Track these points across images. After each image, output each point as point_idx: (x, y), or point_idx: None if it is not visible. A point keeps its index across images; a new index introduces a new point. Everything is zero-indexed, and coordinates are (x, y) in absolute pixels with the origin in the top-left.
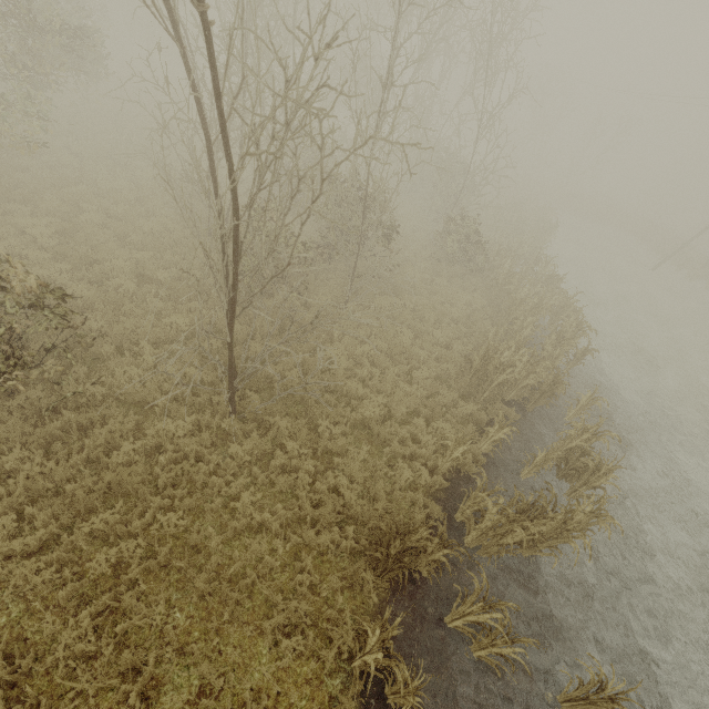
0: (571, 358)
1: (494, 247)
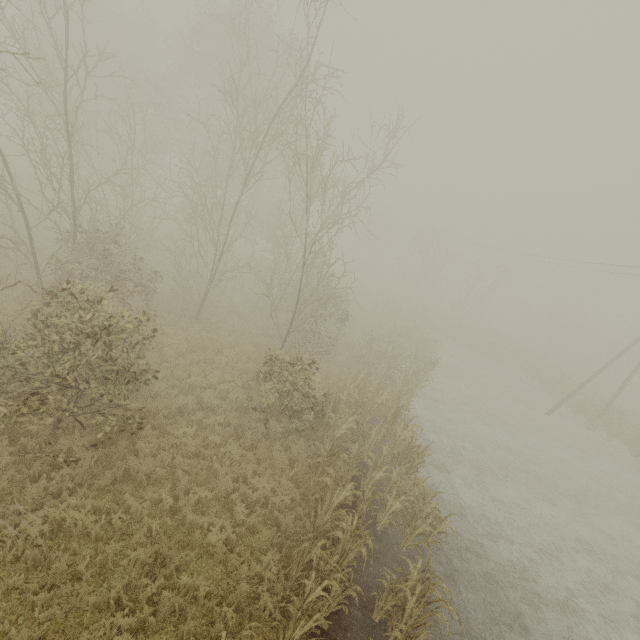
0: (430, 632)
1: (346, 390)
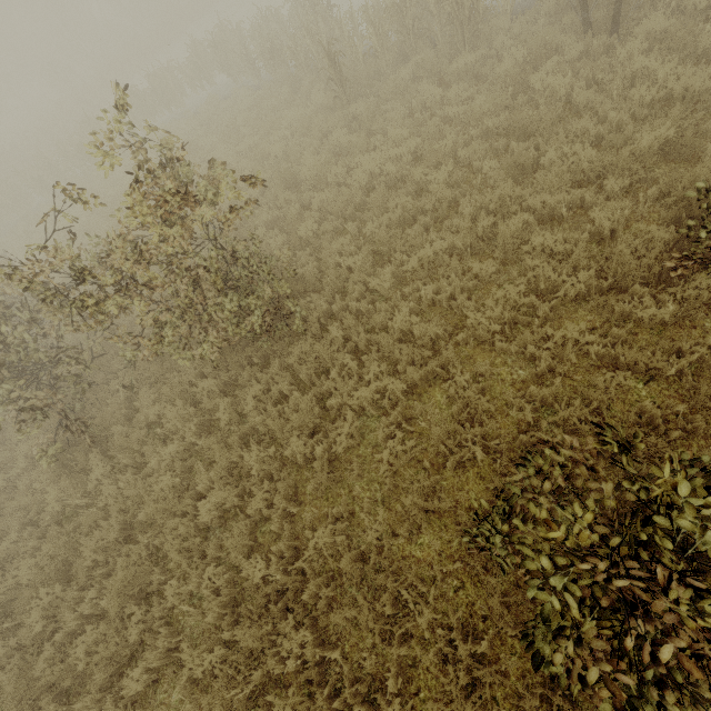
0: None
1: None
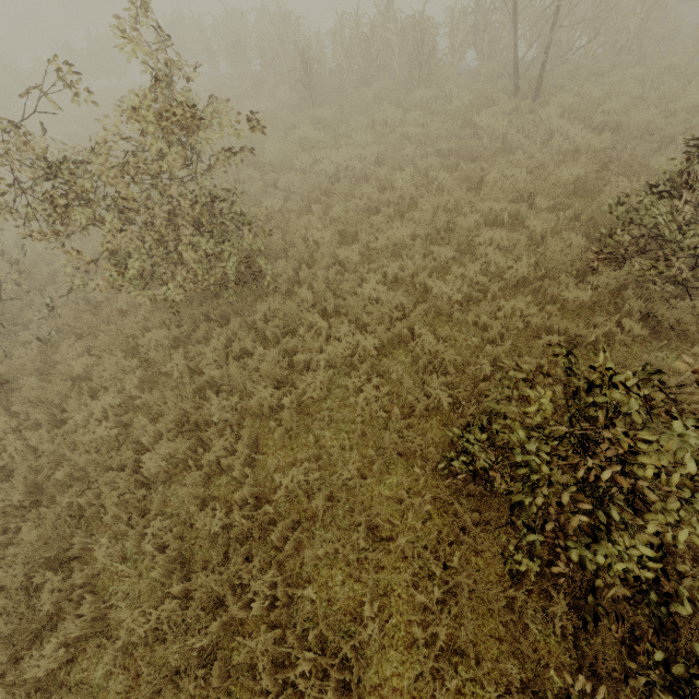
0: None
1: None
